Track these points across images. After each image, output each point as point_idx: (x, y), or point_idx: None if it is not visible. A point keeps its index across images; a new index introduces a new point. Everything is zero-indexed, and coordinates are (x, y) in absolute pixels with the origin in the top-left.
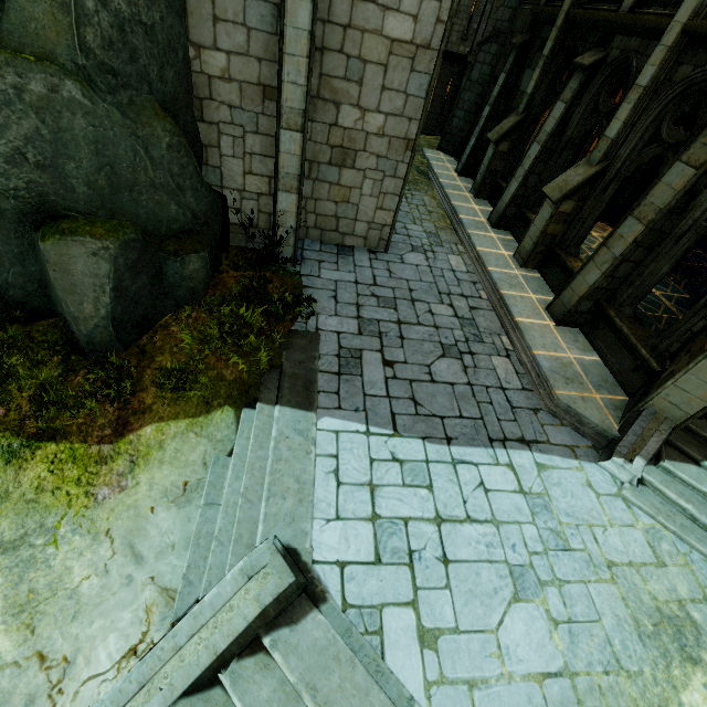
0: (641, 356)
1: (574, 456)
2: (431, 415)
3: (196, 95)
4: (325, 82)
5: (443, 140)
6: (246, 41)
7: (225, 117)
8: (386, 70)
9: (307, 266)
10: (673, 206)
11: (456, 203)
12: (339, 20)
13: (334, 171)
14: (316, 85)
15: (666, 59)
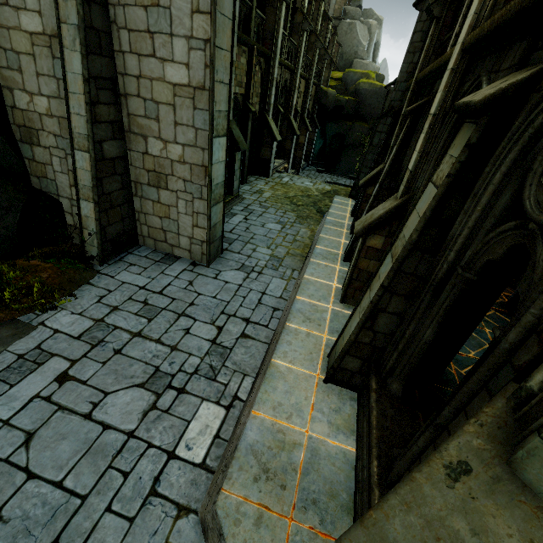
0: (370, 473)
1: None
2: (21, 468)
3: (34, 127)
4: (133, 120)
5: (353, 190)
6: (58, 88)
7: (53, 143)
8: (175, 109)
9: (114, 267)
10: (420, 240)
11: (324, 236)
12: (133, 72)
13: (153, 191)
14: (127, 122)
15: (451, 81)
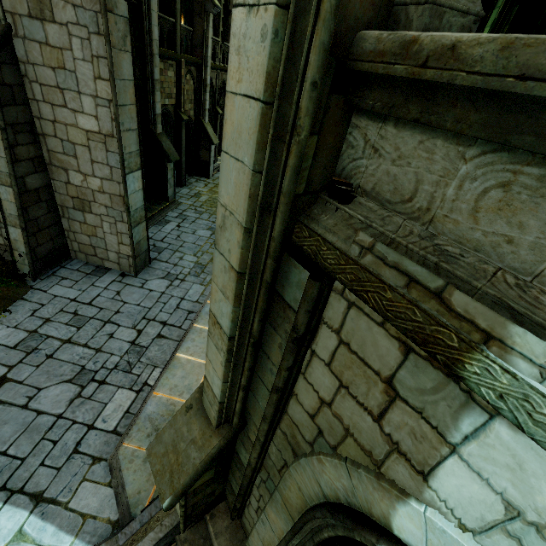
0: None
1: (78, 531)
2: None
3: None
4: (53, 155)
5: None
6: None
7: None
8: (90, 149)
9: (46, 281)
10: None
11: None
12: (48, 117)
13: (79, 214)
14: (48, 157)
15: None
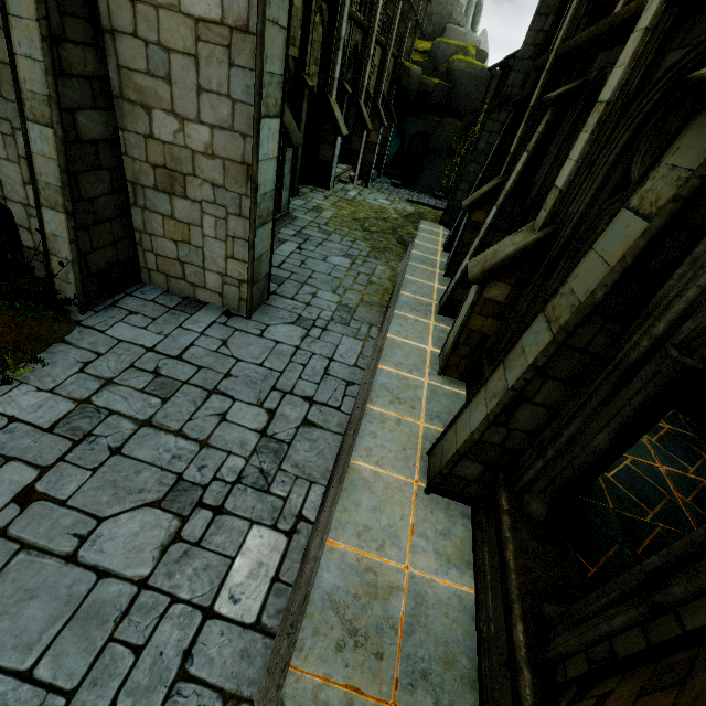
0: (512, 641)
1: None
2: None
3: None
4: (126, 77)
5: (446, 214)
6: None
7: None
8: (198, 63)
9: (104, 315)
10: (605, 299)
11: (410, 277)
12: None
13: (163, 199)
14: (117, 81)
15: (643, 49)
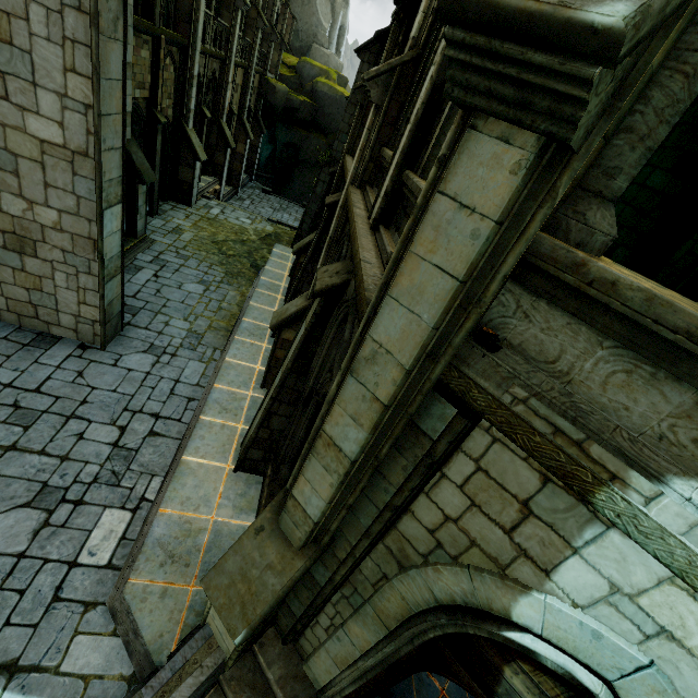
0: None
1: (80, 697)
2: None
3: None
4: None
5: (296, 240)
6: None
7: None
8: (44, 167)
9: None
10: (295, 366)
11: (254, 304)
12: None
13: (13, 257)
14: None
15: (341, 215)
